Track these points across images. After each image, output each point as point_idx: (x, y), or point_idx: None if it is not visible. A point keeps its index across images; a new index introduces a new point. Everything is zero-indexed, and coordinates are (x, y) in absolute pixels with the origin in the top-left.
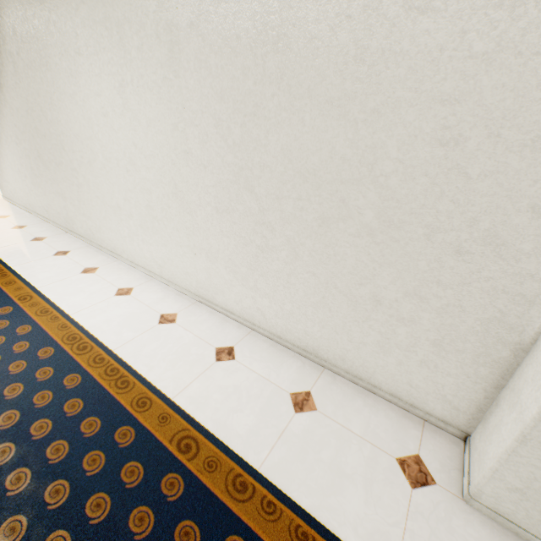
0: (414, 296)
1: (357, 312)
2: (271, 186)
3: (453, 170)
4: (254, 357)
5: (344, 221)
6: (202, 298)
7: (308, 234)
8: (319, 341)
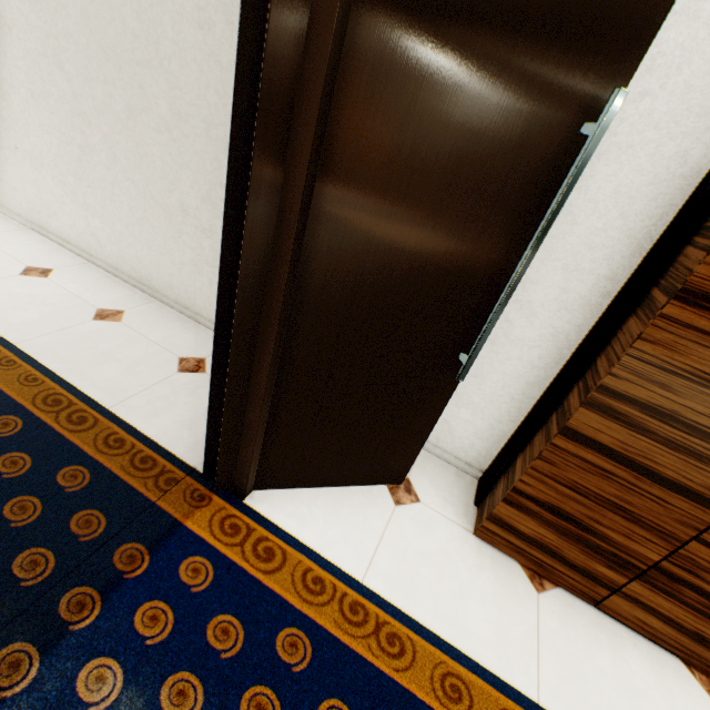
0: (209, 202)
1: (173, 226)
2: (80, 63)
3: (212, 58)
4: (76, 280)
5: (147, 113)
6: (36, 225)
7: (122, 130)
8: (150, 268)
